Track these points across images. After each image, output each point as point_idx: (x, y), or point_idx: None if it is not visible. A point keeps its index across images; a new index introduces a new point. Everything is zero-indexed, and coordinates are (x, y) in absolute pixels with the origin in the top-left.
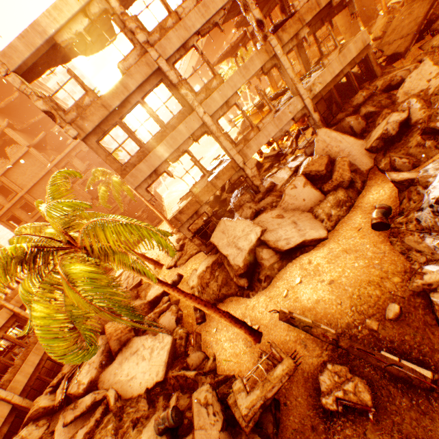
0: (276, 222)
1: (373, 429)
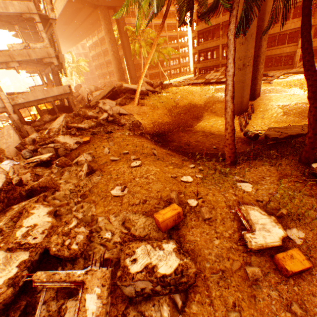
0: None
1: None
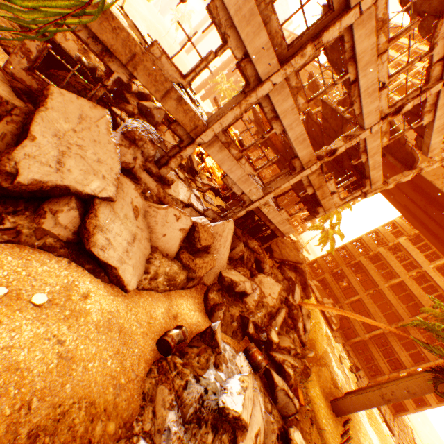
0: (128, 212)
1: None
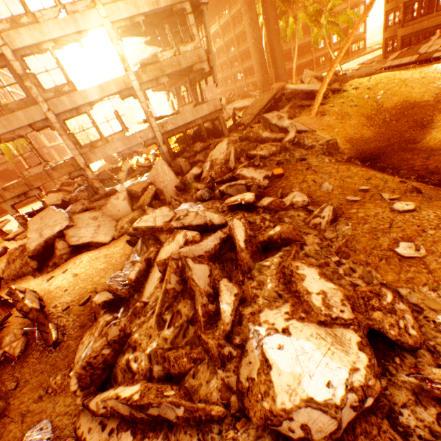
0: (88, 222)
1: (9, 371)
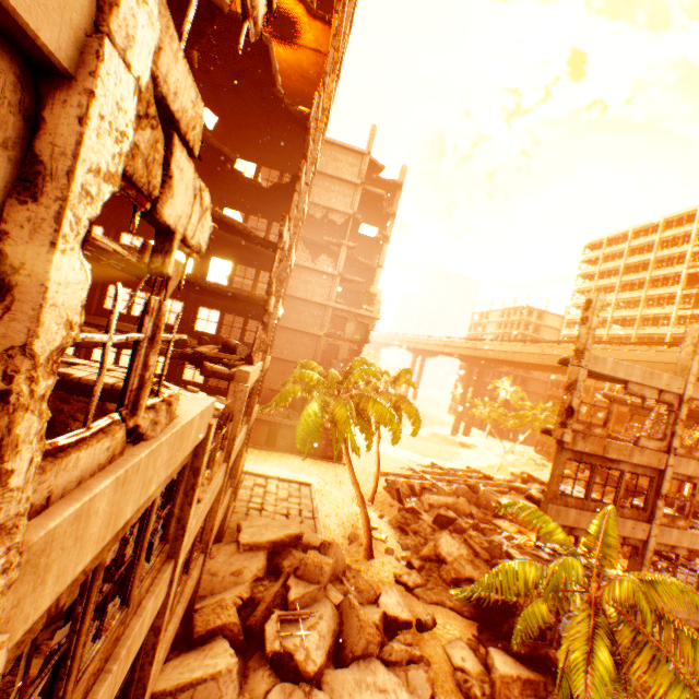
0: None
1: None
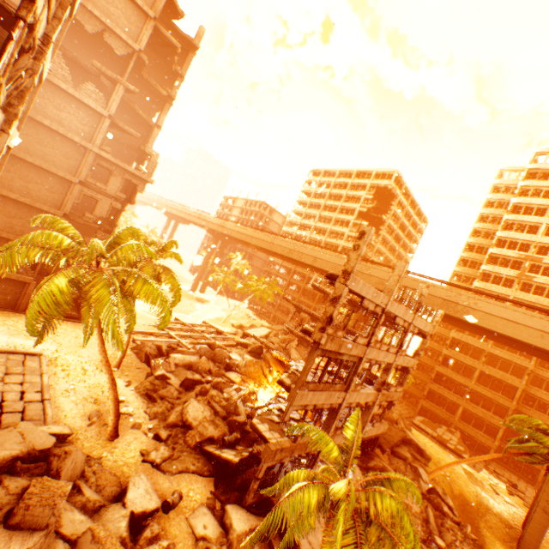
0: None
1: None
